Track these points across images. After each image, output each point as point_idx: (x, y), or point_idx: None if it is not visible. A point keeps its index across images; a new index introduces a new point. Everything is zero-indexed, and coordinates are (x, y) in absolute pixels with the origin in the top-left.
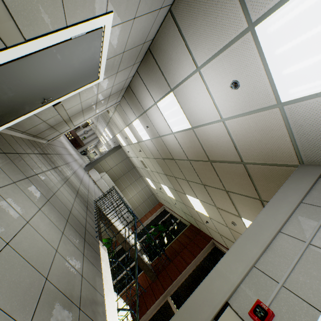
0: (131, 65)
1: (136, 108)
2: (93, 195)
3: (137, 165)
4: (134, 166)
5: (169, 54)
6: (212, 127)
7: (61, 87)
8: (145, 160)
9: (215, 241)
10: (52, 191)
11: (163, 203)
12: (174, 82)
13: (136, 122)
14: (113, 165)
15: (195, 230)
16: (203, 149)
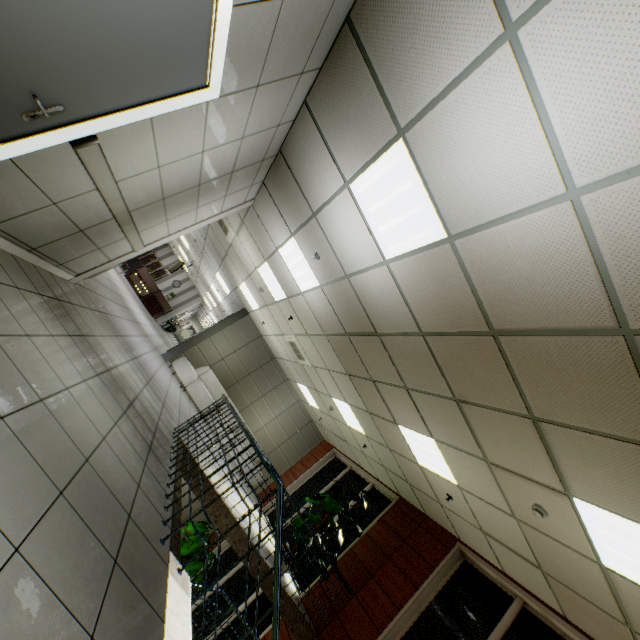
0: (294, 73)
1: (293, 209)
2: (175, 416)
3: (279, 353)
4: (272, 357)
5: (411, 15)
6: (524, 224)
7: (90, 64)
8: (301, 340)
9: (467, 548)
10: (35, 392)
11: (332, 443)
12: (413, 103)
13: (288, 246)
14: (227, 351)
15: (413, 514)
16: (477, 298)
